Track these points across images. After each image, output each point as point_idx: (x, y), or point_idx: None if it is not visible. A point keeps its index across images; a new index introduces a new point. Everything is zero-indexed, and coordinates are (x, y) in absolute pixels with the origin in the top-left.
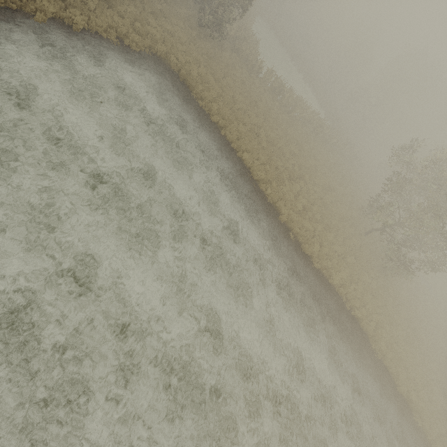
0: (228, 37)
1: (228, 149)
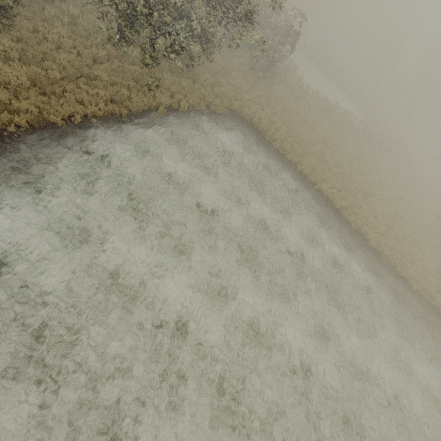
0: (273, 71)
1: (307, 183)
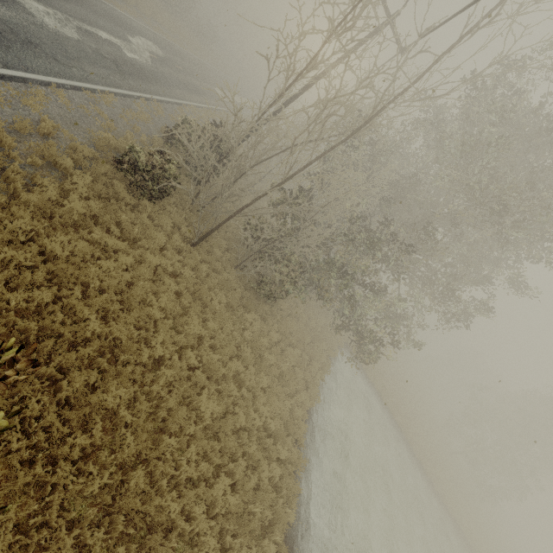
0: None
1: (390, 414)
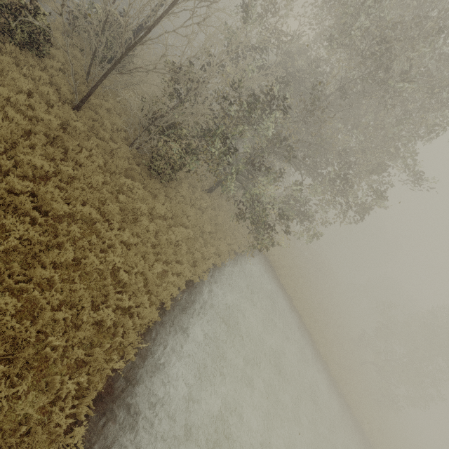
0: None
1: (298, 317)
